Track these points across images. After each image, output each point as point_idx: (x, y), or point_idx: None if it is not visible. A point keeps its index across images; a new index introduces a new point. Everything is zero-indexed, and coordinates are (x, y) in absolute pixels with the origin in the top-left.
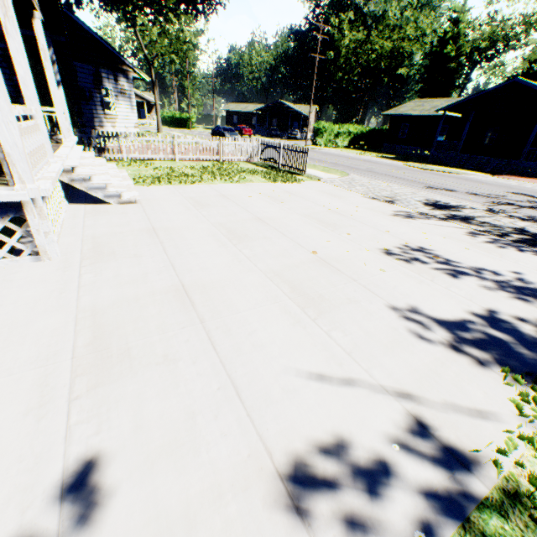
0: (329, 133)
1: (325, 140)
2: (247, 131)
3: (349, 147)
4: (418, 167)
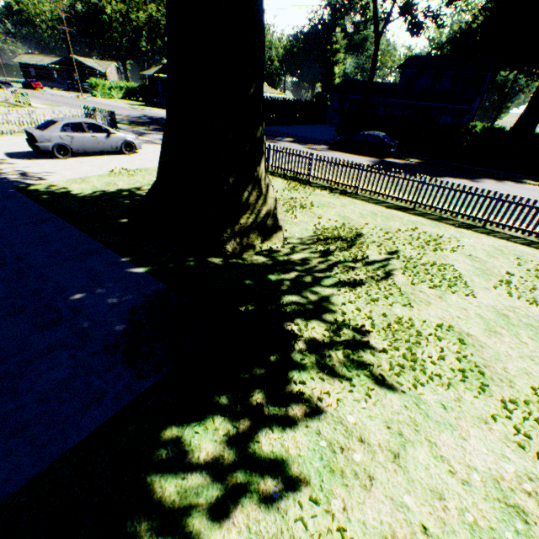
0: (103, 88)
1: (102, 93)
2: (37, 84)
3: (126, 99)
4: (131, 108)
